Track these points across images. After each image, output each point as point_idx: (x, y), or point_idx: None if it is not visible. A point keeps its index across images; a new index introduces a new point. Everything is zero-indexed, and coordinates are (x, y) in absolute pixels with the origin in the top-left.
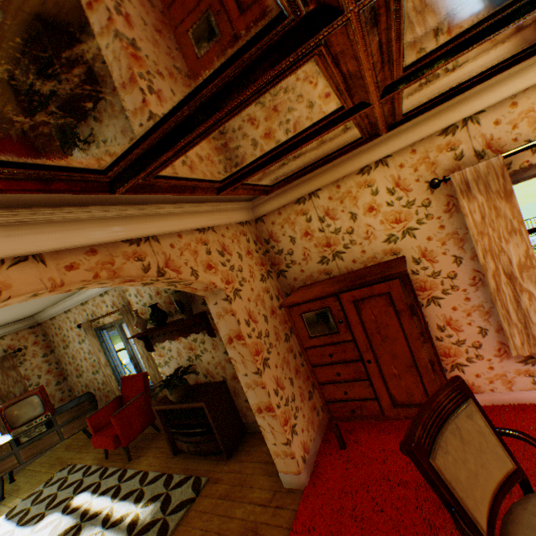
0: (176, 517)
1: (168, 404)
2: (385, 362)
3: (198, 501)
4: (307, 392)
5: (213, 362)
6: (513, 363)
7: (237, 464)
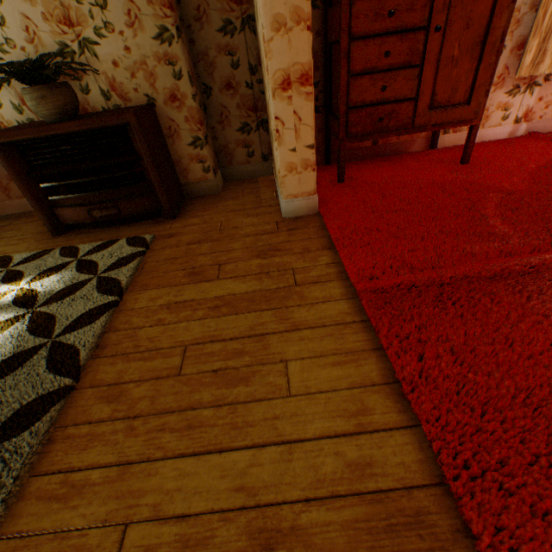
0: (123, 273)
1: (34, 127)
2: (452, 37)
3: (153, 255)
4: None
5: (126, 62)
6: (501, 95)
7: (194, 220)
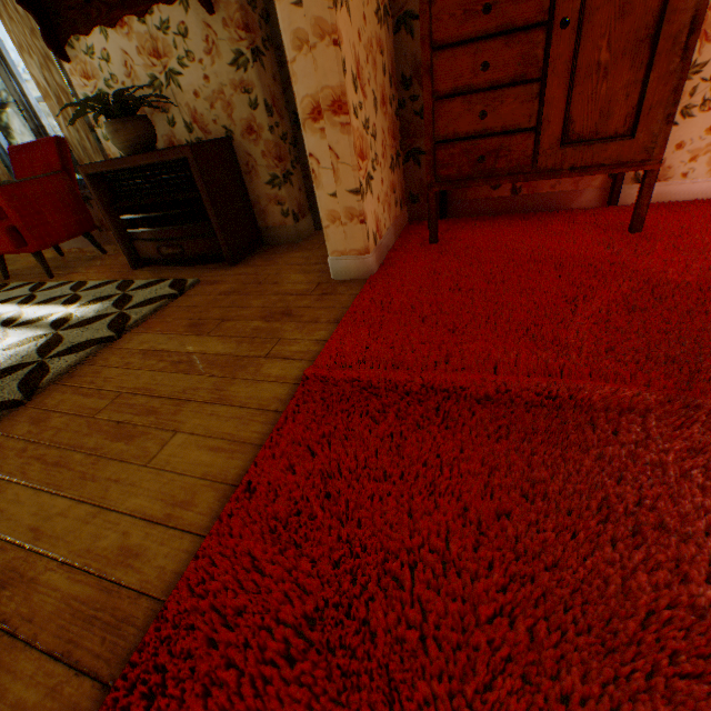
0: (143, 312)
1: (113, 160)
2: (595, 32)
3: (183, 300)
4: (390, 157)
5: (205, 92)
6: None
7: (249, 269)
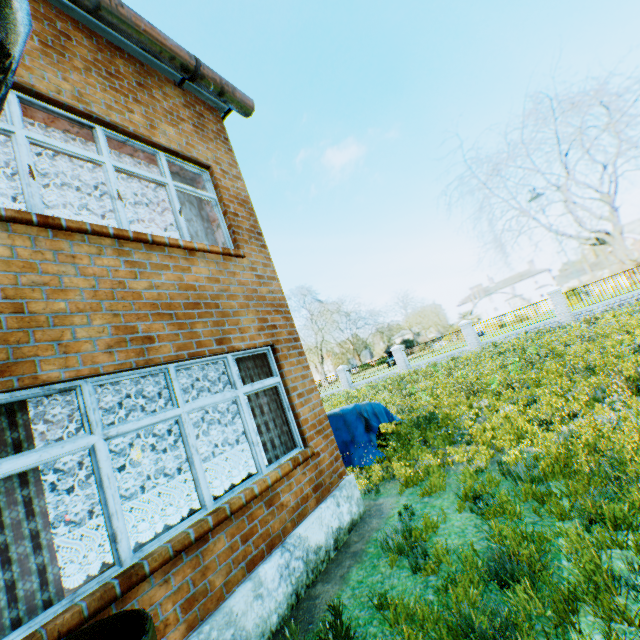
0: None
1: None
2: None
3: None
4: None
5: None
6: None
7: None
